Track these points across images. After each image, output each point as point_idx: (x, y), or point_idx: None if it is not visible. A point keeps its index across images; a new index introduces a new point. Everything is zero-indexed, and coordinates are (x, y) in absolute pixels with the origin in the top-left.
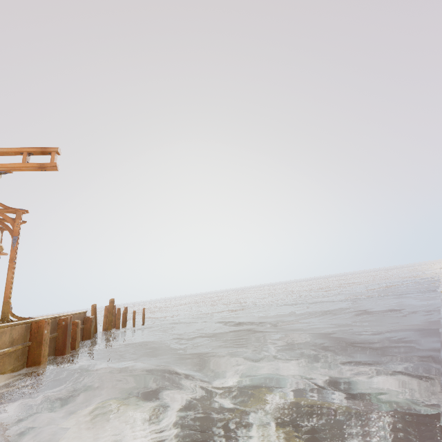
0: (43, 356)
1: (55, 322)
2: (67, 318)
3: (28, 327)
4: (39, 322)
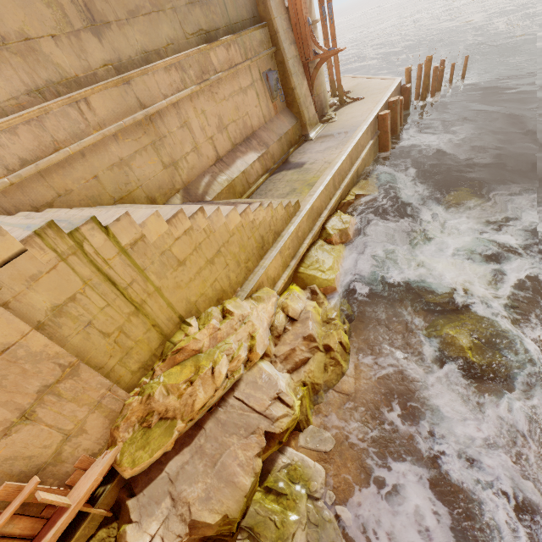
0: (389, 141)
1: (386, 106)
2: (396, 101)
3: (375, 119)
4: (383, 115)
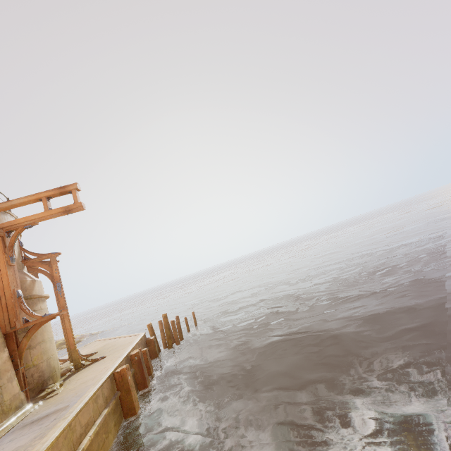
0: (135, 401)
1: (128, 359)
2: (138, 353)
3: (112, 378)
4: (121, 371)
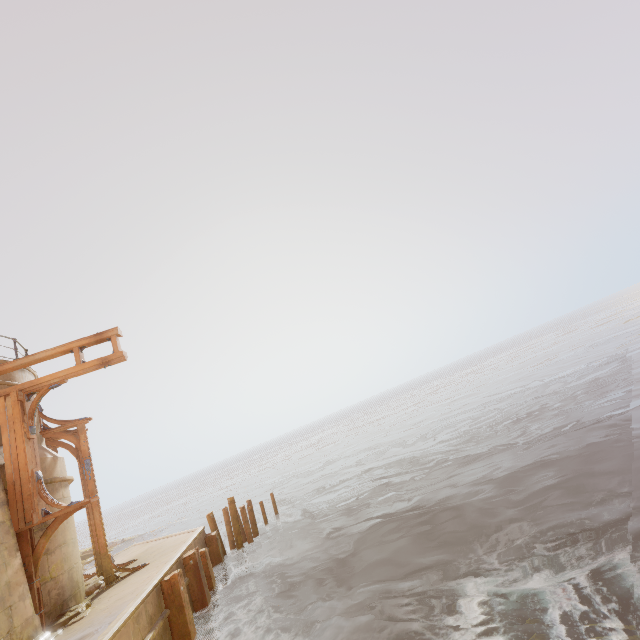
0: (190, 623)
1: (180, 565)
2: (194, 554)
3: (158, 590)
4: (171, 579)
